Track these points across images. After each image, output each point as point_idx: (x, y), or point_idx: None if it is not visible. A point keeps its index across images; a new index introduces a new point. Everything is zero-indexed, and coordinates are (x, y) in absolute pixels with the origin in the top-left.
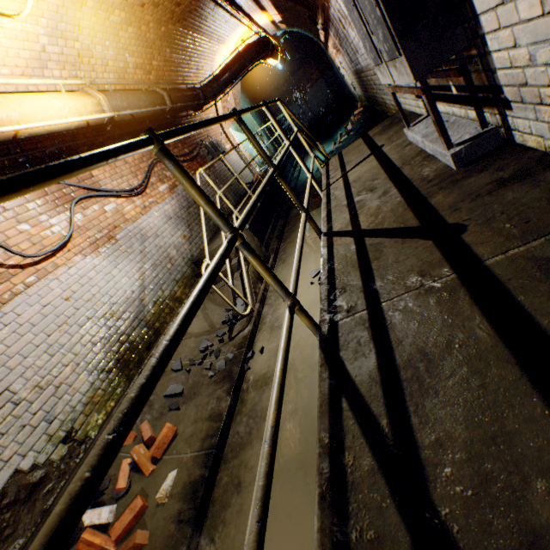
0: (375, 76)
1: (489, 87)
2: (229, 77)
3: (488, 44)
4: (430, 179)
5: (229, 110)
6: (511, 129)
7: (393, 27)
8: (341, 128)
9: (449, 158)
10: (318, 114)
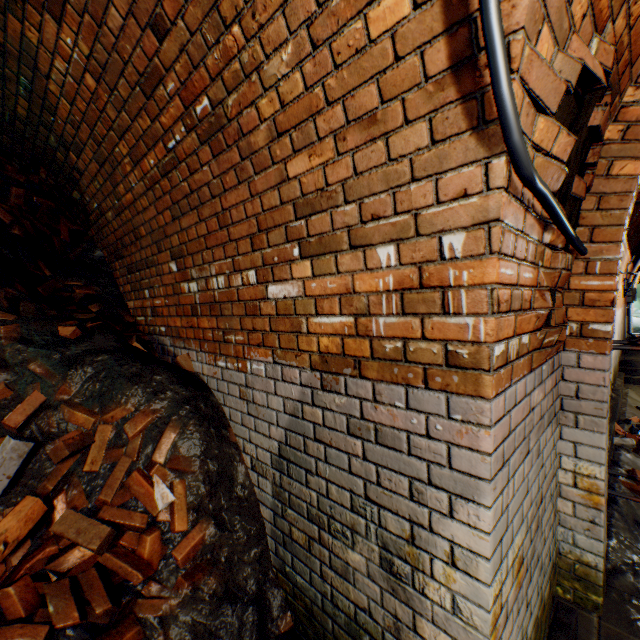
0: None
1: None
2: None
3: None
4: None
5: None
6: None
7: None
8: None
9: None
10: None
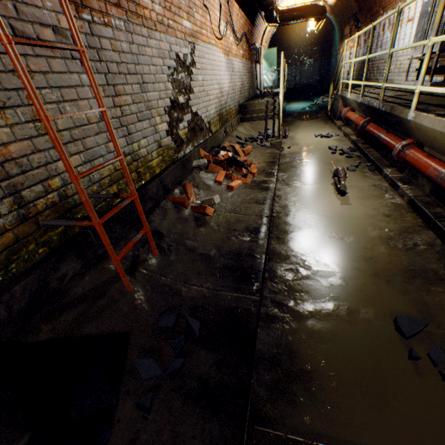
0: (383, 64)
1: None
2: (295, 16)
3: None
4: None
5: (265, 39)
6: None
7: (444, 28)
8: (320, 97)
9: (428, 85)
10: (303, 84)
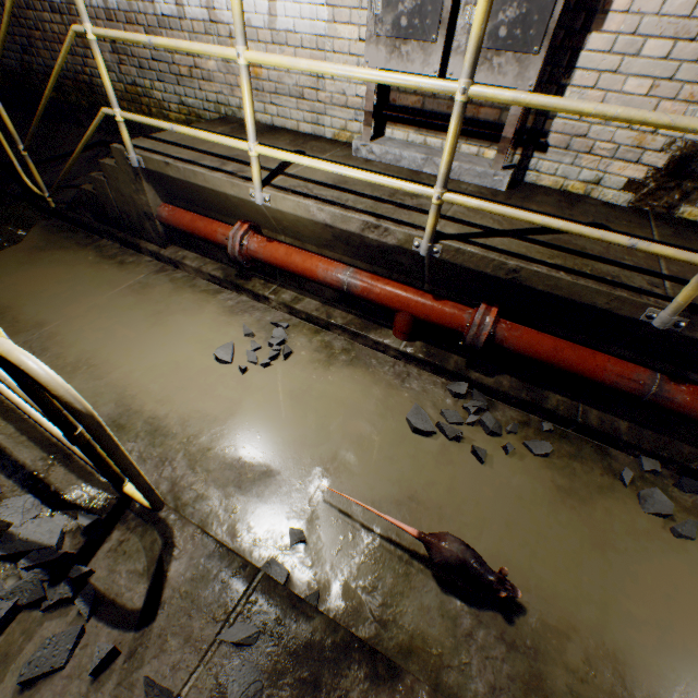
0: None
1: (530, 129)
2: None
3: (566, 95)
4: (490, 194)
5: None
6: (529, 169)
7: (556, 21)
8: None
9: (506, 178)
10: None
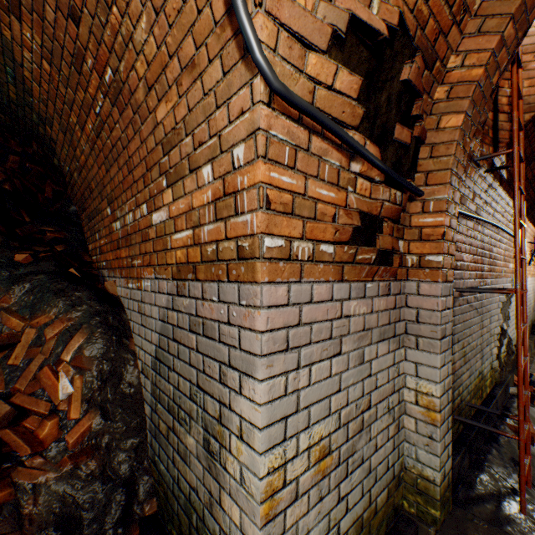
0: None
1: None
2: None
3: None
4: None
5: None
6: None
7: None
8: None
9: None
10: None
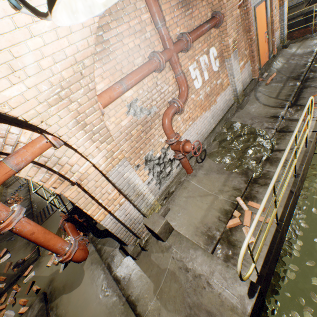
0: None
1: None
2: None
3: None
4: None
5: None
6: None
7: None
8: None
9: None
10: None
